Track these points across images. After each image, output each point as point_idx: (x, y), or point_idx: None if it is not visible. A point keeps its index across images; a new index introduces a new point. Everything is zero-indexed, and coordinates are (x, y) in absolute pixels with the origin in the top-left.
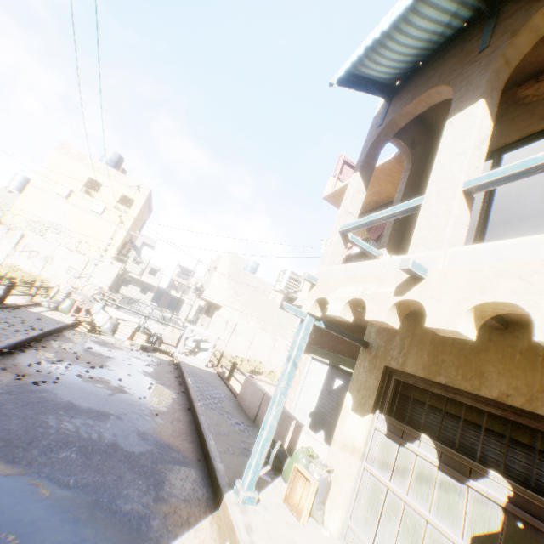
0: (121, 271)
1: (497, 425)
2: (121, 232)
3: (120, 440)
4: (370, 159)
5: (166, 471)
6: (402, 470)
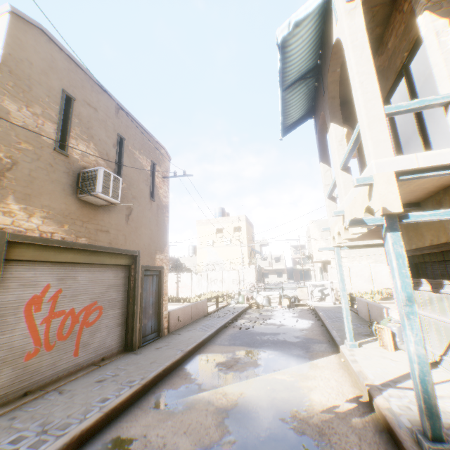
0: (258, 269)
1: (444, 256)
2: (244, 247)
3: (286, 339)
4: (322, 151)
5: (310, 345)
6: (423, 303)
